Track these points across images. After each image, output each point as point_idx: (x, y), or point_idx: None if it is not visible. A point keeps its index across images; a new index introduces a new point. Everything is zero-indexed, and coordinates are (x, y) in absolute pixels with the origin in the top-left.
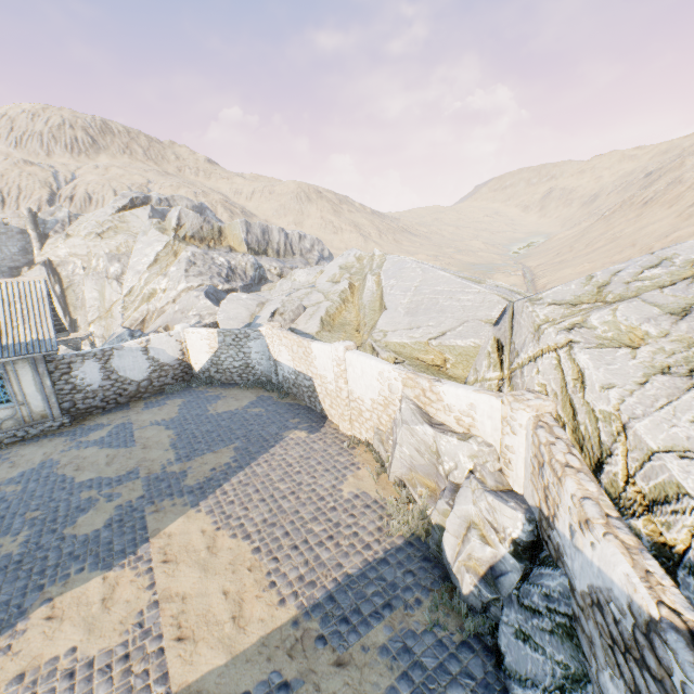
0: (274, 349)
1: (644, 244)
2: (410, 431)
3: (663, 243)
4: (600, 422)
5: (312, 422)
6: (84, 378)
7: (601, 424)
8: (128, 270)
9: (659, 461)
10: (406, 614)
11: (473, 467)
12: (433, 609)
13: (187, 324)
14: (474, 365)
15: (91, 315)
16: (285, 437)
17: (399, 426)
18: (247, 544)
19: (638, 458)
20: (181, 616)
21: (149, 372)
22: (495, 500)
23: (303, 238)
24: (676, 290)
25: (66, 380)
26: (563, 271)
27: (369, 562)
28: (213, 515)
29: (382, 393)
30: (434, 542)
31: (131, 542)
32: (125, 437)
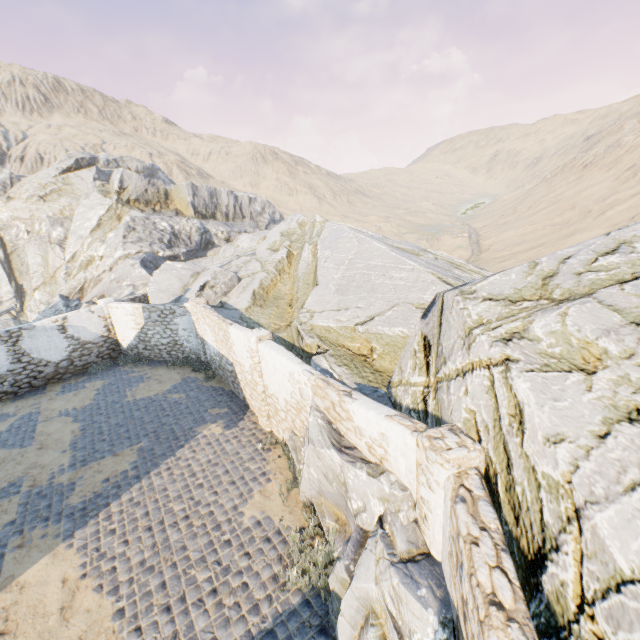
0: (201, 327)
1: (583, 207)
2: (316, 453)
3: (601, 206)
4: (543, 491)
5: (232, 413)
6: None
7: (544, 495)
8: (70, 235)
9: (636, 603)
10: None
11: (383, 514)
12: None
13: (111, 299)
14: (399, 363)
15: (35, 280)
16: (198, 434)
17: (307, 443)
18: (111, 604)
19: (599, 576)
20: None
21: (68, 351)
22: (401, 586)
23: (253, 200)
24: (639, 286)
25: None
26: (506, 233)
27: (251, 636)
28: (84, 553)
29: (294, 395)
30: (332, 612)
31: None
32: (24, 433)
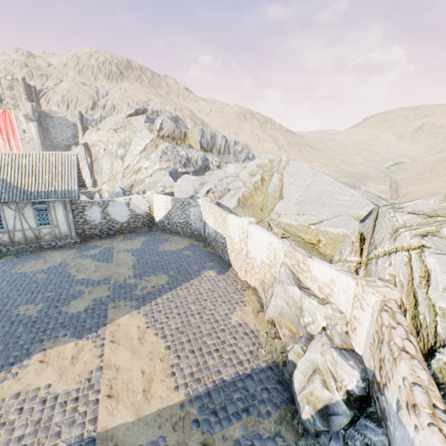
0: (205, 215)
1: None
2: (284, 288)
3: None
4: (438, 316)
5: (221, 267)
6: (91, 216)
7: (439, 318)
8: (128, 153)
9: None
10: (257, 420)
11: (325, 326)
12: (277, 423)
13: (154, 191)
14: (340, 249)
15: (105, 178)
16: (202, 274)
17: (277, 283)
18: (163, 342)
19: None
20: (113, 381)
21: (128, 218)
22: (338, 356)
23: (236, 143)
24: None
25: (81, 216)
26: (422, 185)
27: (239, 374)
28: (146, 317)
29: (269, 257)
30: (287, 372)
31: (96, 324)
32: (107, 256)
